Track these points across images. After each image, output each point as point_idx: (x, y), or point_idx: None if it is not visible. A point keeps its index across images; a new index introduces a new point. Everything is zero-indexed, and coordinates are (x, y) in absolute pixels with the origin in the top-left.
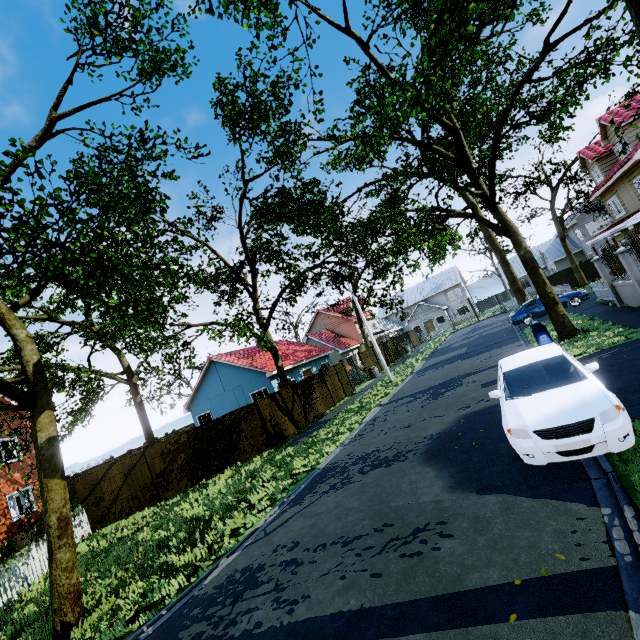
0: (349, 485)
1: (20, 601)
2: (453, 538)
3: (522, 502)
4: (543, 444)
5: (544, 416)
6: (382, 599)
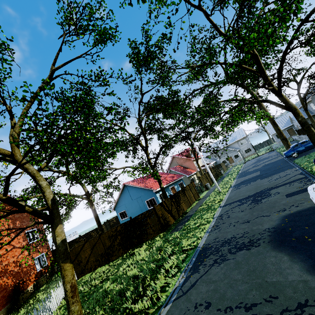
0: (226, 261)
1: None
2: None
3: None
4: None
5: None
6: None
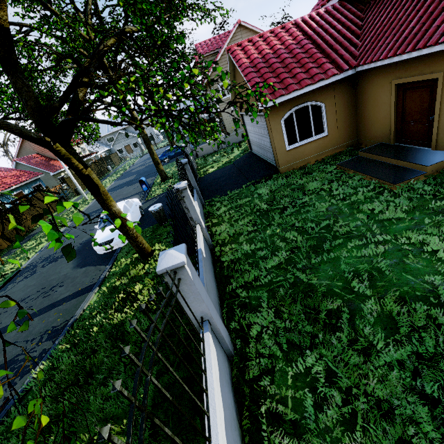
0: (34, 275)
1: None
2: (63, 286)
3: (91, 268)
4: (100, 248)
5: (102, 238)
6: (30, 313)
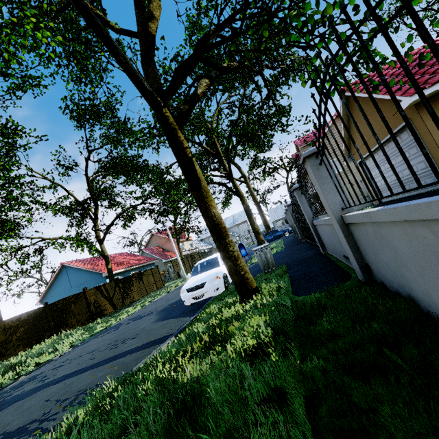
0: (116, 330)
1: None
2: (135, 338)
3: (172, 320)
4: (187, 294)
5: (192, 282)
6: (87, 365)
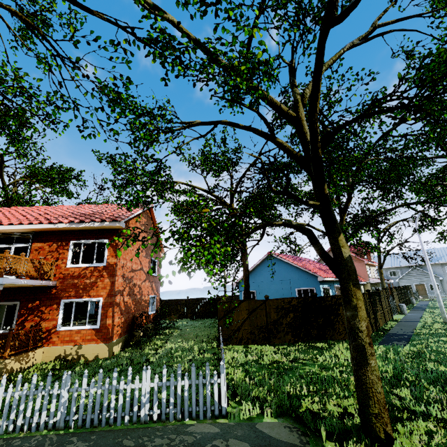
0: None
1: (232, 379)
2: None
3: None
4: None
5: None
6: None
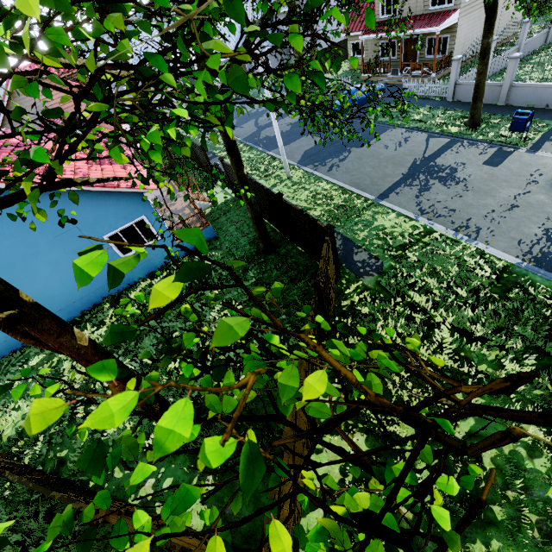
0: None
1: None
2: None
3: None
4: None
5: None
6: None
